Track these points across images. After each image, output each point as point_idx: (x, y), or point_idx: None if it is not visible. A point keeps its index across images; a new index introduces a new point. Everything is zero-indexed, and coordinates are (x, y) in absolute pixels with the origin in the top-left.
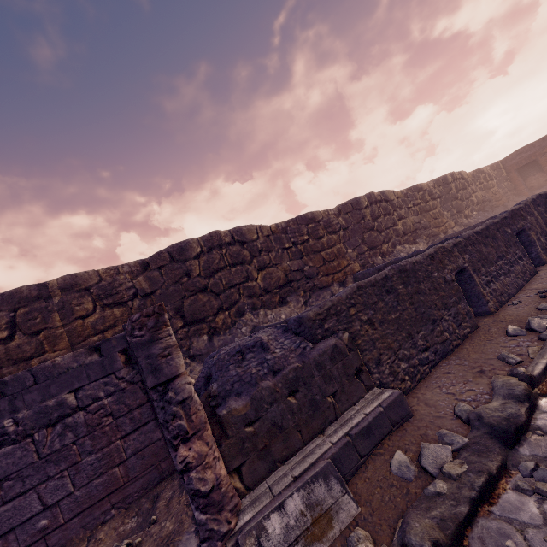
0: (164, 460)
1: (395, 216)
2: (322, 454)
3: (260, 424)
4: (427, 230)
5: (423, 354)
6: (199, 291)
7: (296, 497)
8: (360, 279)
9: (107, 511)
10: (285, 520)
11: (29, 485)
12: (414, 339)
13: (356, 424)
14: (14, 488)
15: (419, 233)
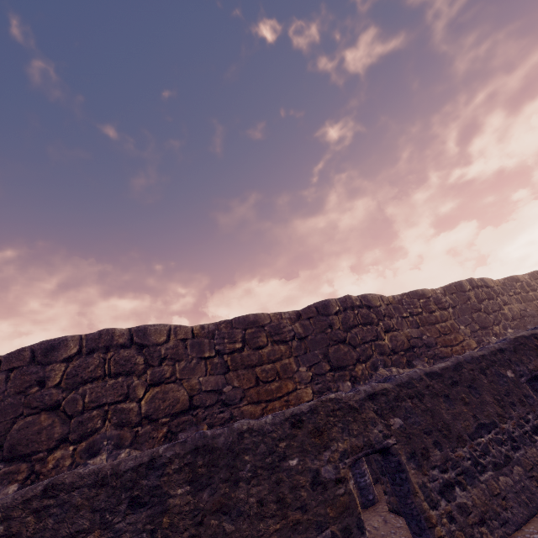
0: None
1: (380, 327)
2: None
3: None
4: (432, 348)
5: None
6: (45, 409)
7: None
8: None
9: None
10: None
11: None
12: None
13: None
14: None
15: (418, 352)
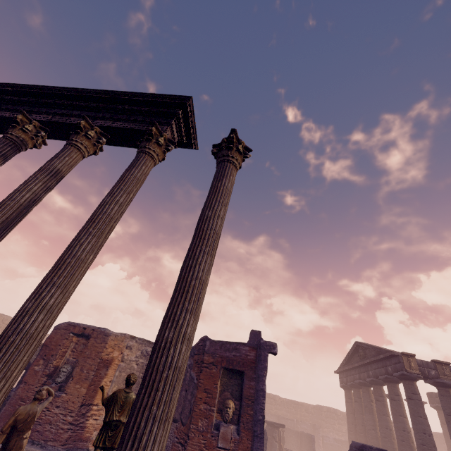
0: None
1: None
2: None
3: (326, 445)
4: None
5: None
6: (322, 420)
7: None
8: None
9: None
10: None
11: None
12: None
13: None
14: None
15: None
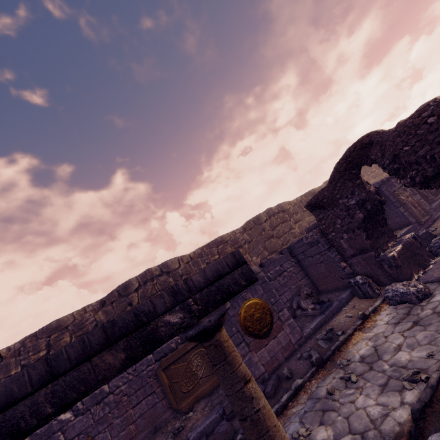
0: None
1: None
2: None
3: None
4: None
5: None
6: None
7: None
8: None
9: None
10: None
11: None
12: None
13: None
14: None
15: None
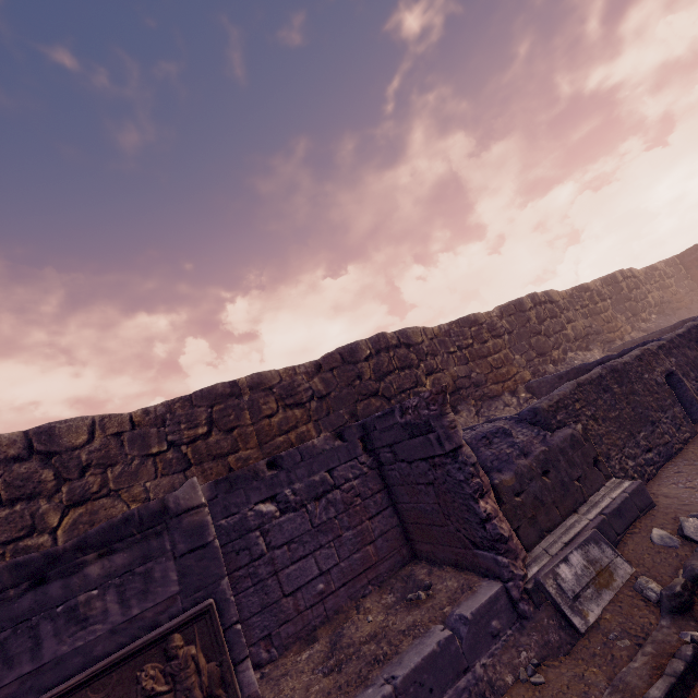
0: (403, 545)
1: (562, 319)
2: (583, 527)
3: (525, 496)
4: (600, 335)
5: (647, 454)
6: (371, 395)
7: (576, 554)
8: (535, 389)
9: (364, 586)
10: (572, 569)
11: (307, 551)
12: (636, 439)
13: (606, 506)
14: (297, 551)
15: (591, 339)
